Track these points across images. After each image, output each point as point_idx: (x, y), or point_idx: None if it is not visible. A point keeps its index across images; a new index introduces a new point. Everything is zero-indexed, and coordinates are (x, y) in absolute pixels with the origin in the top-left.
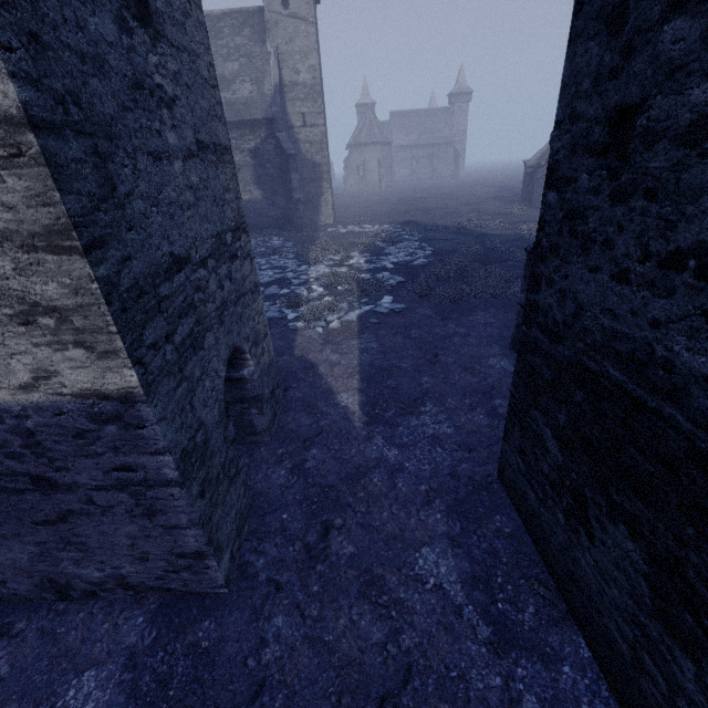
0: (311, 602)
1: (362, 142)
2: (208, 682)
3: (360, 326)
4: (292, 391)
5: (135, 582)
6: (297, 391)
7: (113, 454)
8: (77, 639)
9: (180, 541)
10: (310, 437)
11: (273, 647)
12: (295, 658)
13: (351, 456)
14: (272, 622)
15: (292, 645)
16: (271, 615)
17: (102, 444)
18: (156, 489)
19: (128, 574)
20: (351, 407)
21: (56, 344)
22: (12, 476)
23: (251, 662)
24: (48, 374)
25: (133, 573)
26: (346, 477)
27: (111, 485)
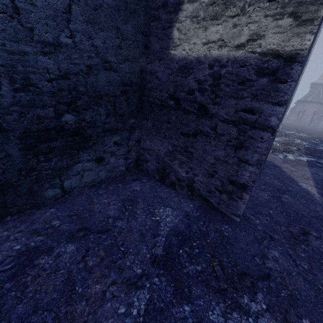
0: (300, 259)
1: (308, 100)
2: (229, 250)
3: (308, 164)
4: (266, 170)
5: (196, 188)
6: (269, 171)
7: (250, 99)
8: (164, 196)
9: (240, 172)
10: (282, 190)
11: (273, 263)
12: (293, 280)
13: (317, 210)
14: (270, 251)
15: (289, 271)
16: (269, 247)
17: (249, 91)
18: (255, 130)
19: (196, 181)
20: (310, 190)
21: (278, 15)
22: (192, 102)
23: (257, 259)
24: (257, 37)
25: (199, 182)
26: (315, 217)
27: (233, 120)
